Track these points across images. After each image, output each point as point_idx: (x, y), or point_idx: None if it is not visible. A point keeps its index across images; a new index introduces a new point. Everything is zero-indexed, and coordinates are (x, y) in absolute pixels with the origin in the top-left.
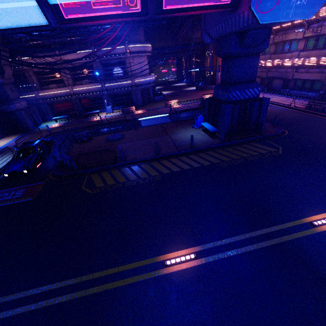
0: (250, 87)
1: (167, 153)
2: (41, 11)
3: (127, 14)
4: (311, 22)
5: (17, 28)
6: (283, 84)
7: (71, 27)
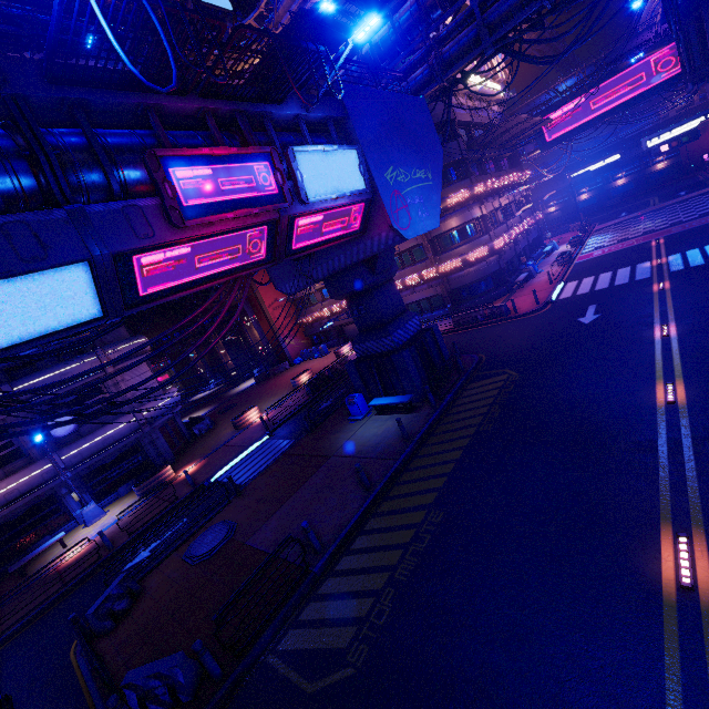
0: (408, 319)
1: (384, 475)
2: (93, 294)
3: (245, 265)
4: None
5: (16, 345)
6: None
7: (125, 315)
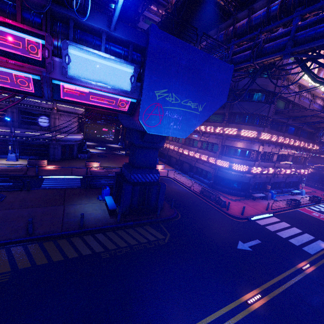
0: (151, 172)
1: (45, 233)
2: None
3: (16, 90)
4: (204, 132)
5: None
6: (190, 168)
7: None
